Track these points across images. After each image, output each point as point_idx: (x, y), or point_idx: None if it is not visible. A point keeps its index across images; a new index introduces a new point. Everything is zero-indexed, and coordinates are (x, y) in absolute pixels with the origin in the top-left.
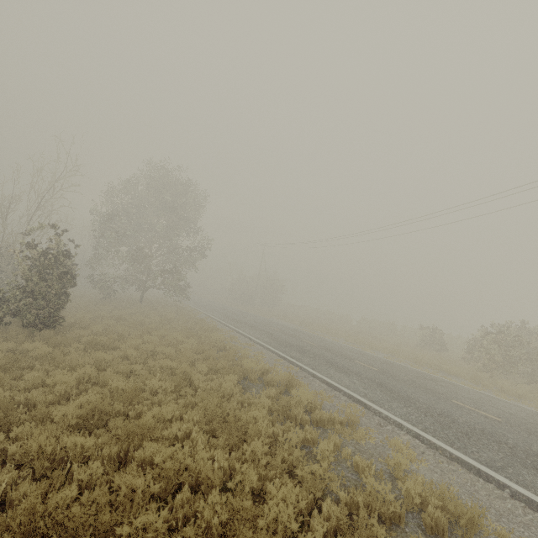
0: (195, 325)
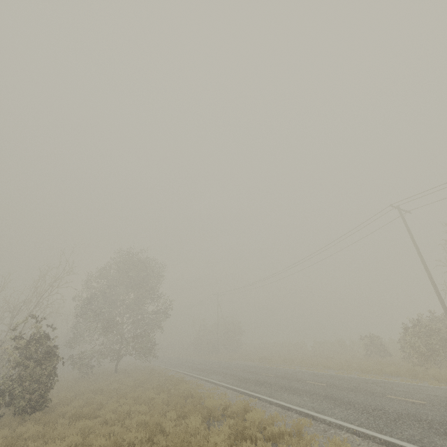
0: (165, 382)
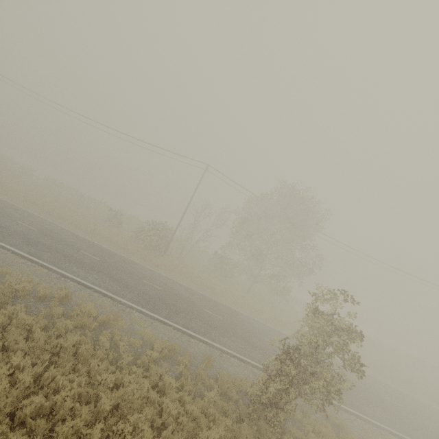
0: None
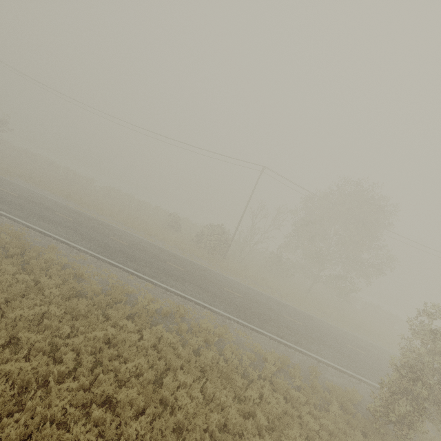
0: None
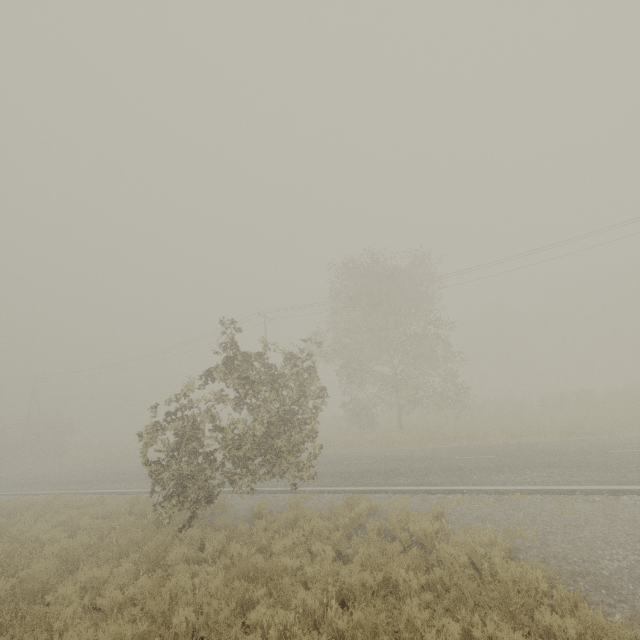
0: None
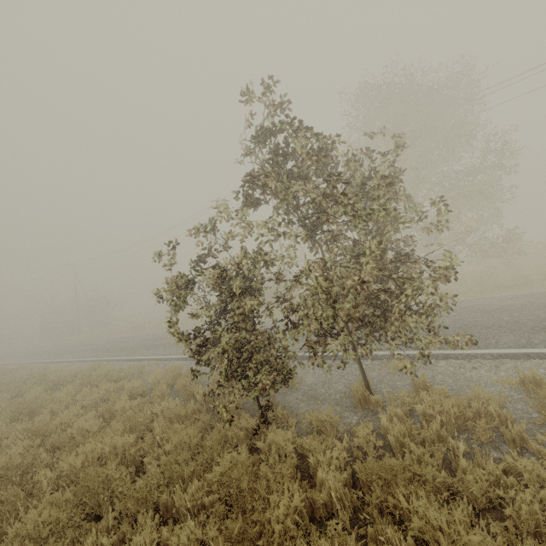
0: None
